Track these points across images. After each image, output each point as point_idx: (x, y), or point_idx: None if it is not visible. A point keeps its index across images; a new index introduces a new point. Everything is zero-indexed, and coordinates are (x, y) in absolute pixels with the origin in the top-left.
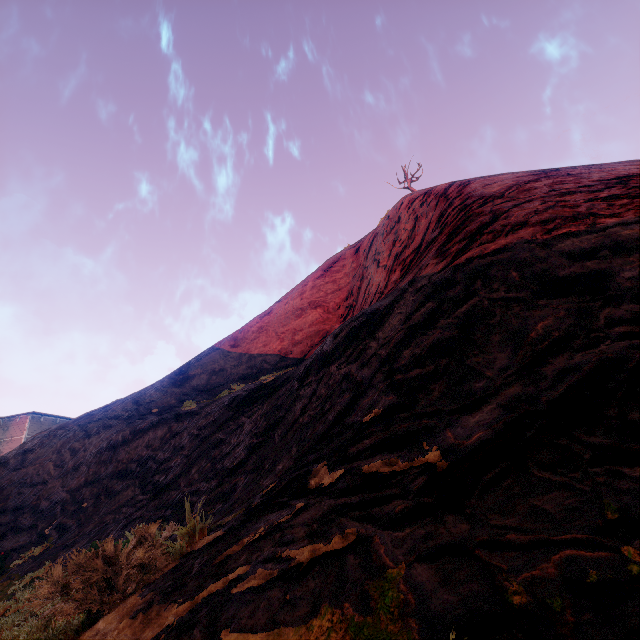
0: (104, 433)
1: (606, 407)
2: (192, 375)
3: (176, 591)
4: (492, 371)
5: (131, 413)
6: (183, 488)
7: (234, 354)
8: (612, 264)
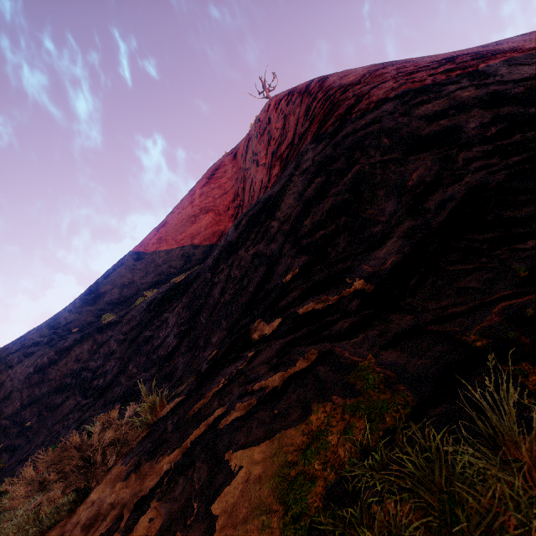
0: (27, 361)
1: (485, 215)
2: (103, 292)
3: (160, 448)
4: (385, 217)
5: (50, 337)
6: (125, 383)
7: (140, 266)
8: (460, 119)
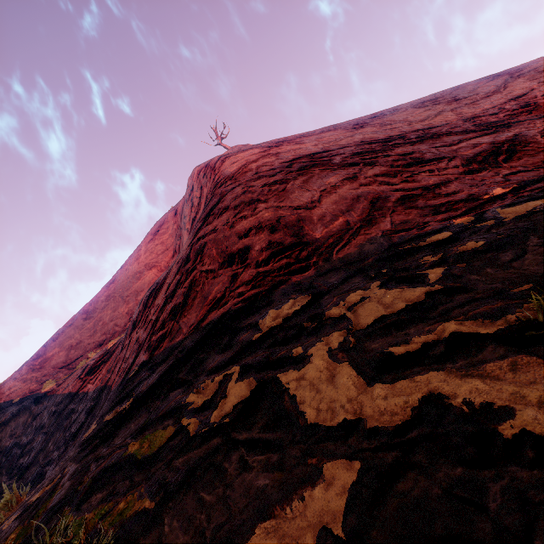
0: None
1: (200, 350)
2: (50, 356)
3: None
4: (187, 328)
5: None
6: (41, 462)
7: (88, 325)
8: (253, 240)
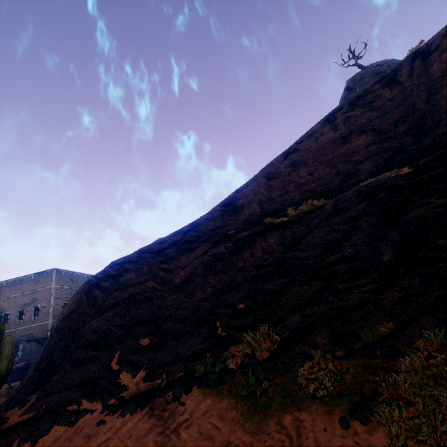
0: (190, 253)
1: None
2: (240, 206)
3: None
4: None
5: (204, 237)
6: None
7: (275, 186)
8: None
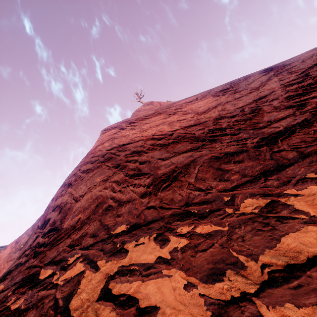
0: None
1: None
2: None
3: None
4: (11, 264)
5: (13, 249)
6: None
7: None
8: (53, 215)
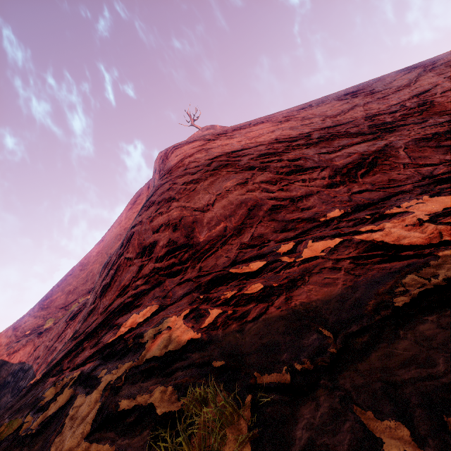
0: None
1: (90, 338)
2: (55, 298)
3: None
4: (102, 309)
5: (11, 339)
6: None
7: (83, 275)
8: (160, 236)
